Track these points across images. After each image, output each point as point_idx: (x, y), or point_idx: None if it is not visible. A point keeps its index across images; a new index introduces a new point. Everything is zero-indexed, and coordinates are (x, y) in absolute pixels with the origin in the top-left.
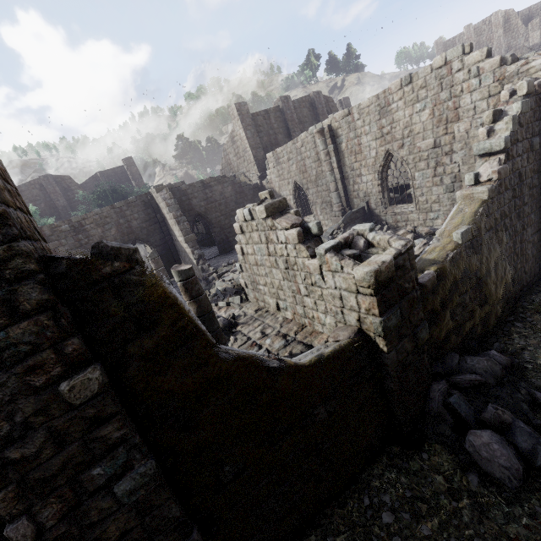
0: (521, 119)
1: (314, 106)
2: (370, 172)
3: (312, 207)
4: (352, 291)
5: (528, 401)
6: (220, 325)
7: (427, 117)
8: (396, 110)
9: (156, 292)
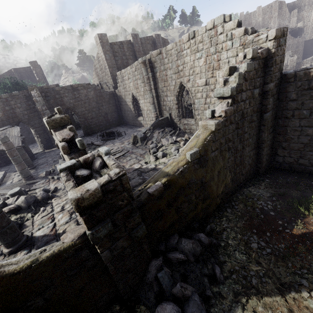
0: (246, 76)
1: (155, 43)
2: (172, 94)
3: (142, 112)
4: None
5: (210, 275)
6: (39, 198)
7: (202, 63)
8: (186, 55)
9: None
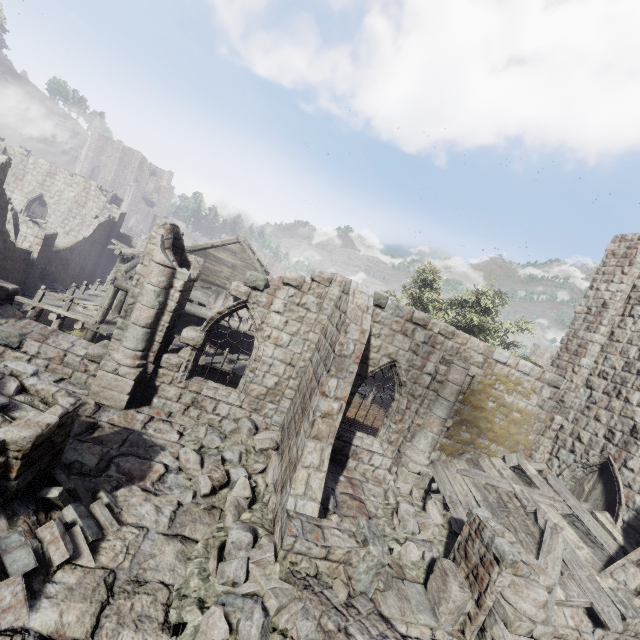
0: (103, 224)
1: None
2: (23, 195)
3: None
4: (35, 236)
5: None
6: None
7: (72, 196)
8: (59, 181)
9: (7, 203)
